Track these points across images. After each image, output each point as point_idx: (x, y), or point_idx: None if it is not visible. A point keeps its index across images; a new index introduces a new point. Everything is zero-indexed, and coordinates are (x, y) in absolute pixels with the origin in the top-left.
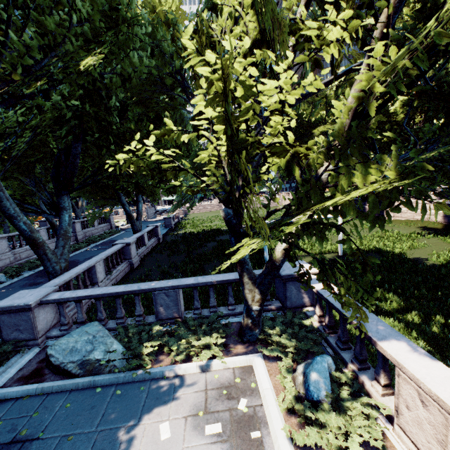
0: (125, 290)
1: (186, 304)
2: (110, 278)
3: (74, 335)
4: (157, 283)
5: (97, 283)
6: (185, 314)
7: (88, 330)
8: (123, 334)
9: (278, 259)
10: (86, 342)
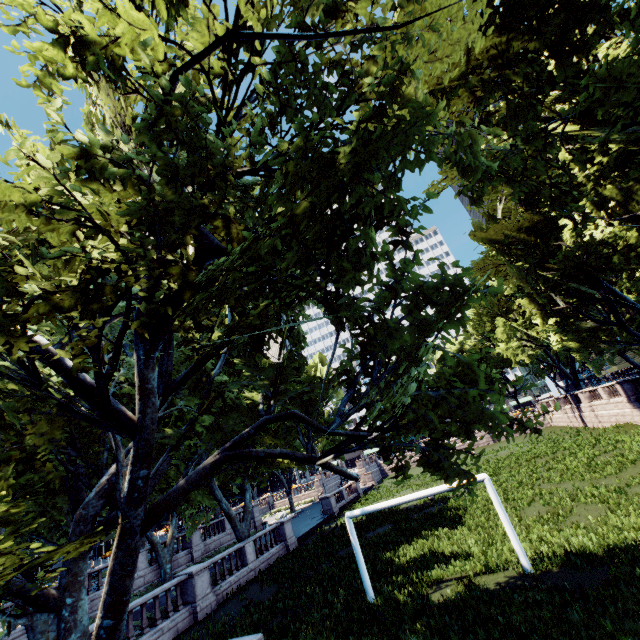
0: None
1: None
2: None
3: None
4: None
5: None
6: None
7: None
8: None
9: None
10: None
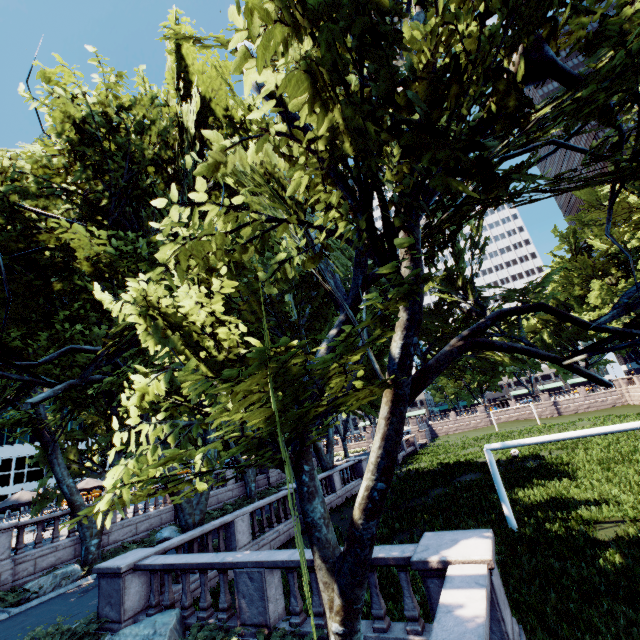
0: (206, 561)
1: None
2: (258, 543)
3: (141, 624)
4: (246, 555)
5: (235, 549)
6: (281, 622)
7: (158, 621)
8: (189, 638)
9: (356, 523)
10: (143, 638)
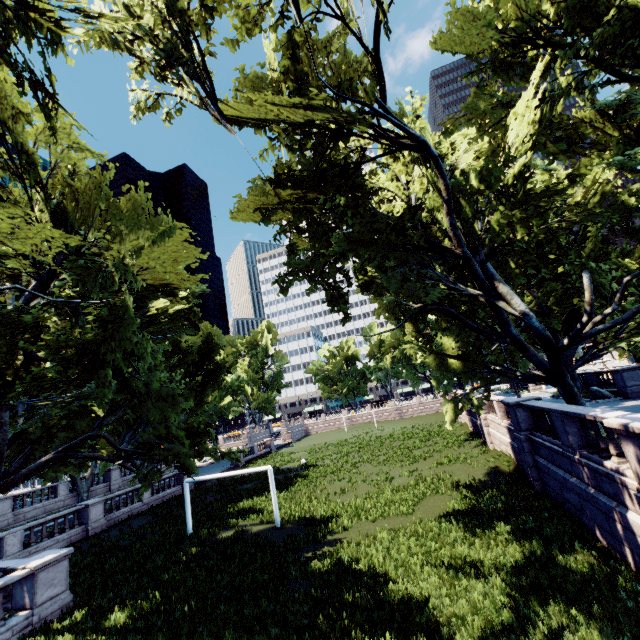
0: None
1: None
2: (30, 551)
3: None
4: None
5: (3, 558)
6: None
7: None
8: None
9: None
10: None
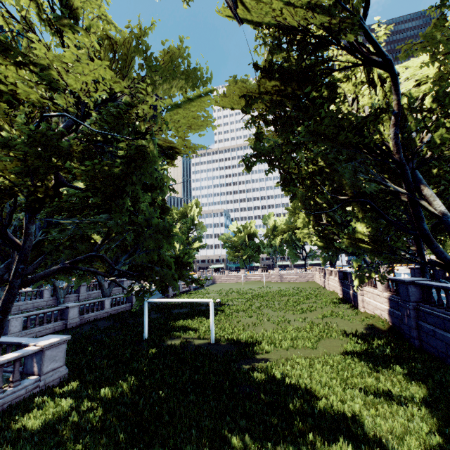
0: None
1: (22, 360)
2: (27, 332)
3: None
4: None
5: (8, 334)
6: None
7: None
8: None
9: None
10: None
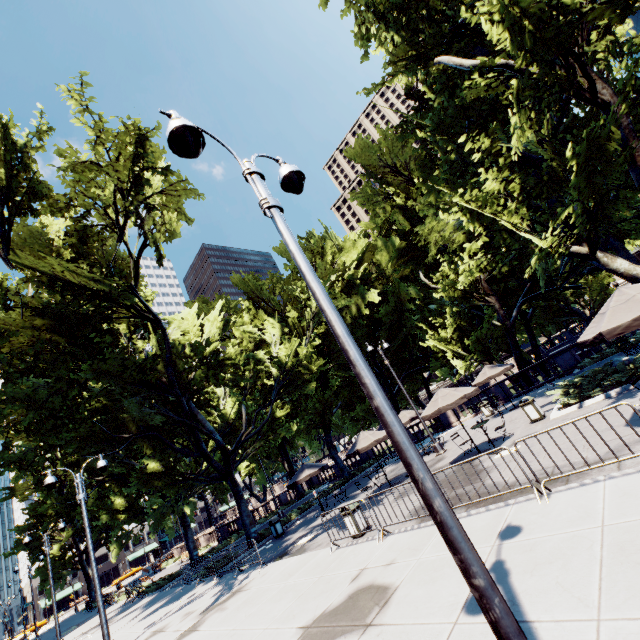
0: None
1: None
2: None
3: None
4: None
5: None
6: None
7: None
8: None
9: None
10: None
